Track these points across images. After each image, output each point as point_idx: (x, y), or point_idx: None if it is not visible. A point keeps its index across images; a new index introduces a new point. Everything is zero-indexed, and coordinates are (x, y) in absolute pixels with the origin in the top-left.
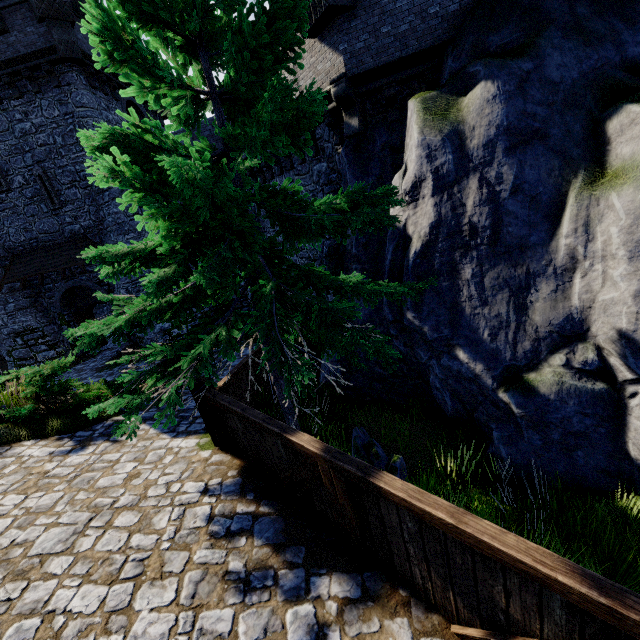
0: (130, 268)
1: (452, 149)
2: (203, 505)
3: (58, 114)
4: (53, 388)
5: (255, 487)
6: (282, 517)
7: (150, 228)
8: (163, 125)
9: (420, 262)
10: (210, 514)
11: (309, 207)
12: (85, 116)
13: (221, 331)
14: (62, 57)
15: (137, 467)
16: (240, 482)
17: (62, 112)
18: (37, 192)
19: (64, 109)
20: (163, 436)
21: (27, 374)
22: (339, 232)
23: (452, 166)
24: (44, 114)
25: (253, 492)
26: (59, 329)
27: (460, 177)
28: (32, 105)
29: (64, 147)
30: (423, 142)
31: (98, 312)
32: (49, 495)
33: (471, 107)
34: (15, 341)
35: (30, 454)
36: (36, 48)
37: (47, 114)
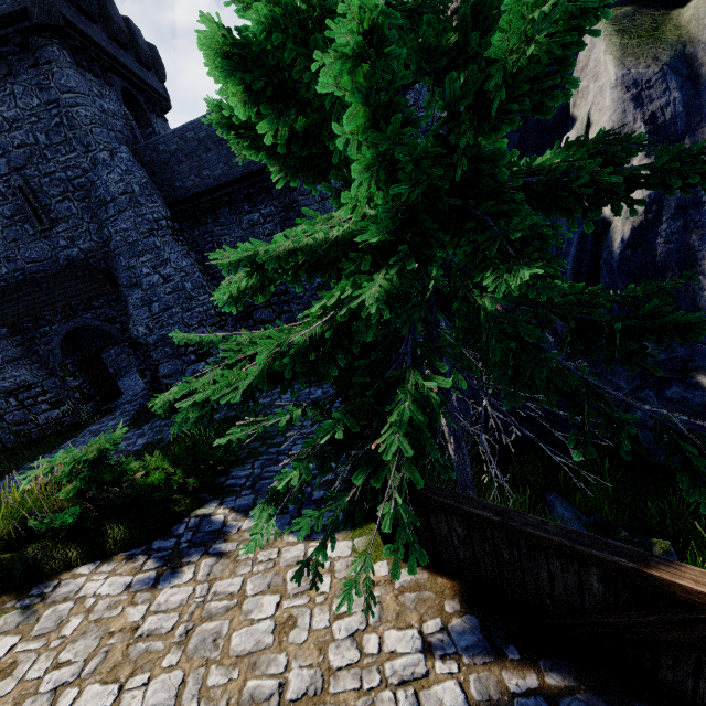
0: (257, 287)
1: (679, 83)
2: (442, 681)
3: (38, 103)
4: (102, 477)
5: (509, 633)
6: (598, 696)
7: (361, 197)
8: (165, 120)
9: (631, 253)
10: (467, 701)
11: (537, 167)
12: (74, 104)
13: (416, 380)
14: (37, 24)
15: (281, 604)
16: (477, 624)
17: (43, 100)
18: (18, 209)
19: (45, 96)
20: (289, 539)
21: (64, 462)
22: (625, 199)
23: (681, 108)
24: (19, 104)
25: (512, 644)
26: (62, 382)
27: (694, 123)
28: (1, 93)
29: (49, 147)
30: (625, 78)
31: (104, 357)
32: (159, 680)
33: (705, 18)
34: (7, 402)
35: (95, 592)
36: (0, 12)
37: (23, 104)
